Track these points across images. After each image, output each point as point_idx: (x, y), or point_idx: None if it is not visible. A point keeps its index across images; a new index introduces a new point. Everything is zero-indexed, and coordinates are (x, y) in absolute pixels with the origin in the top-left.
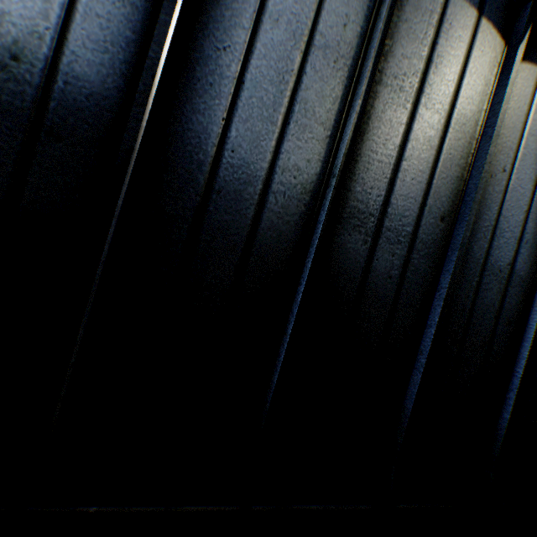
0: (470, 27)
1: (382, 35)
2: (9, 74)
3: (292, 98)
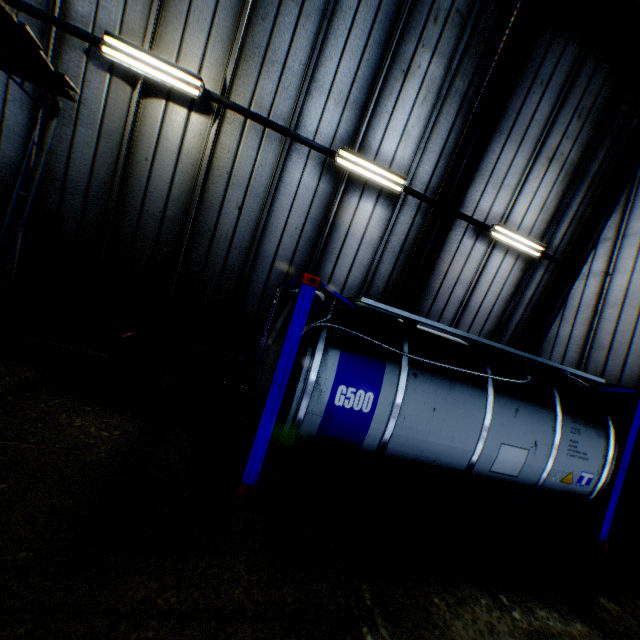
0: (106, 83)
1: (39, 96)
2: None
3: (3, 126)
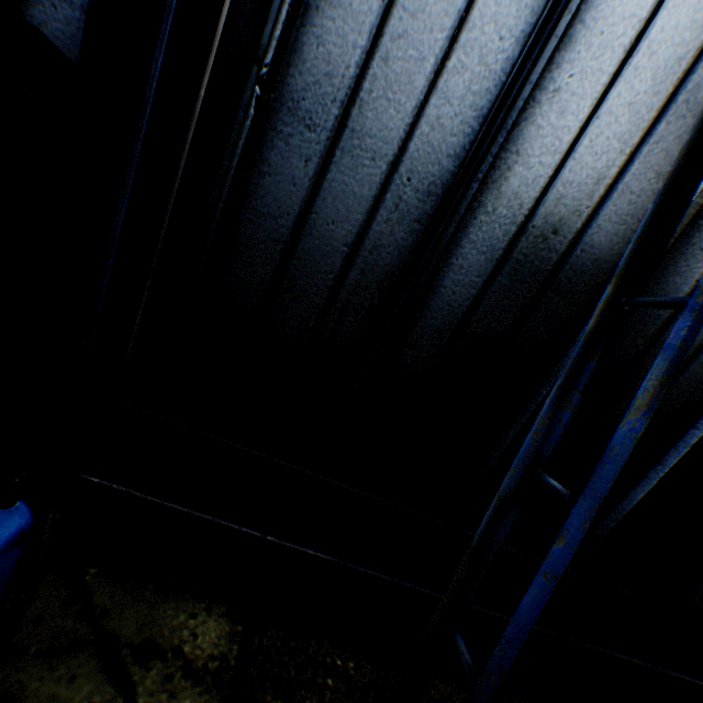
0: None
1: None
2: (545, 244)
3: None
